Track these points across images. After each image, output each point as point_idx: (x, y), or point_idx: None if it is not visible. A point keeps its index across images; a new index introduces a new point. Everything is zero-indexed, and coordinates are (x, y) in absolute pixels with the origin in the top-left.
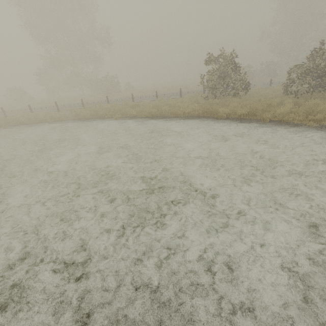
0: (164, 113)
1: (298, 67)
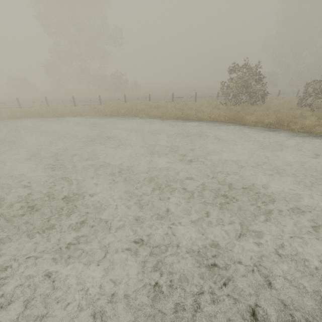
0: (188, 116)
1: (314, 82)
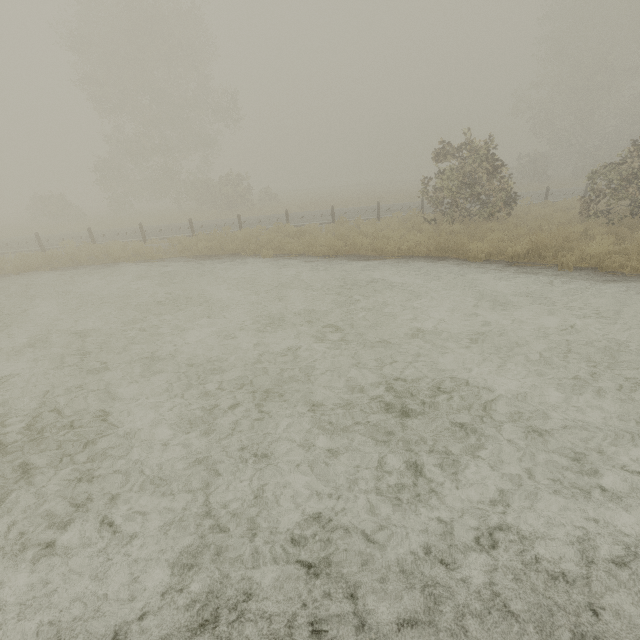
0: (357, 250)
1: (609, 168)
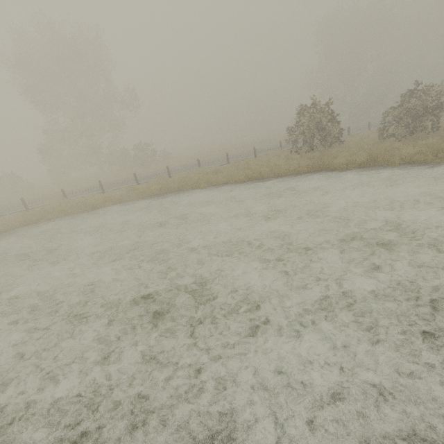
0: (261, 175)
1: (391, 110)
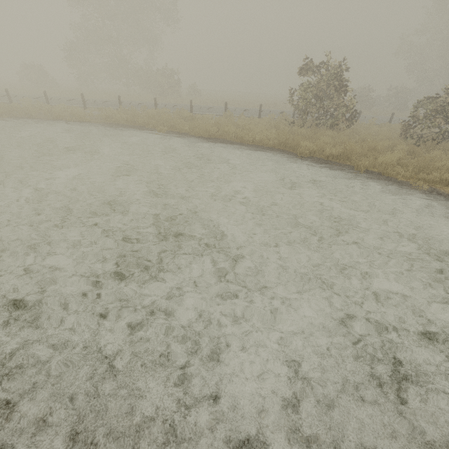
0: (227, 136)
1: (429, 100)
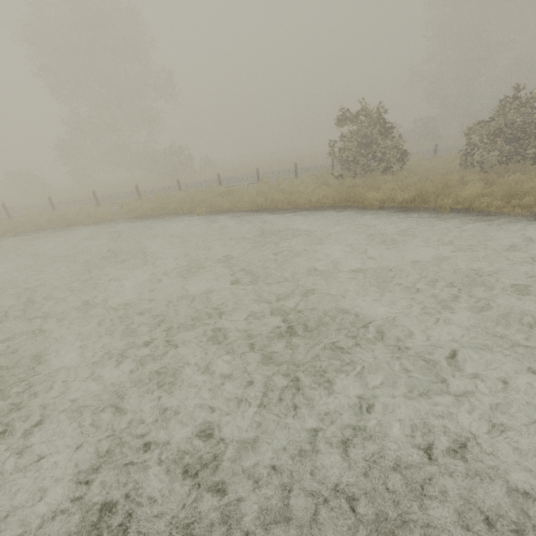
0: (276, 204)
1: (481, 125)
